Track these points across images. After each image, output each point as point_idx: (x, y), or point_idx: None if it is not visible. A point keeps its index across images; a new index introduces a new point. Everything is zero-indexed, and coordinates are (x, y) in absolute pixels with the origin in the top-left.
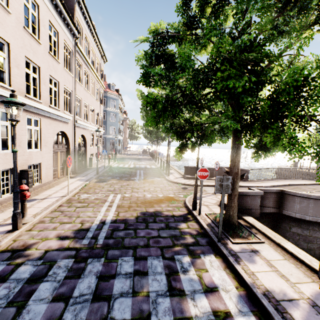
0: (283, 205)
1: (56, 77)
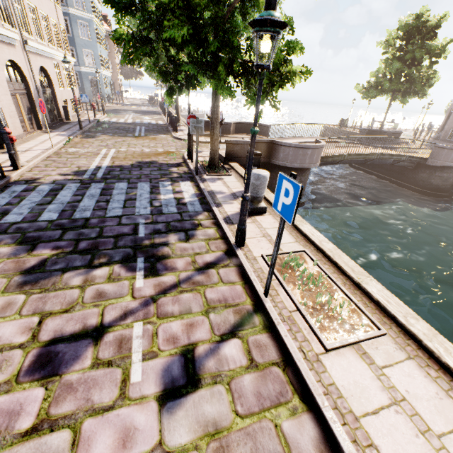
0: (272, 155)
1: None
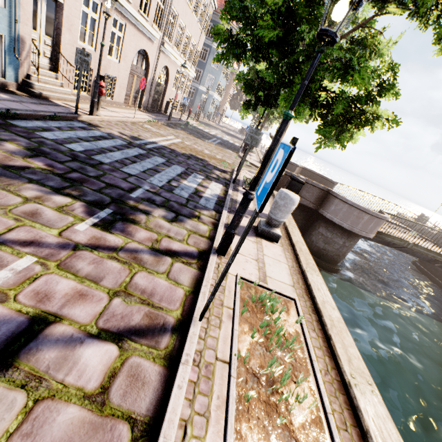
0: (323, 204)
1: None
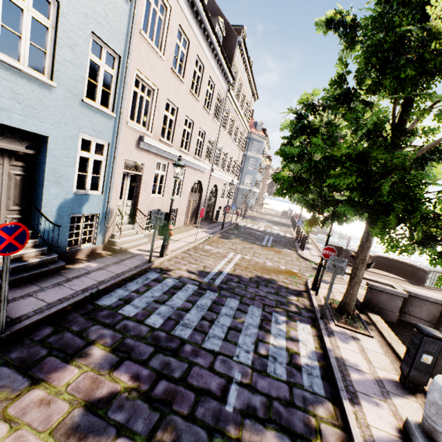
0: None
1: (204, 128)
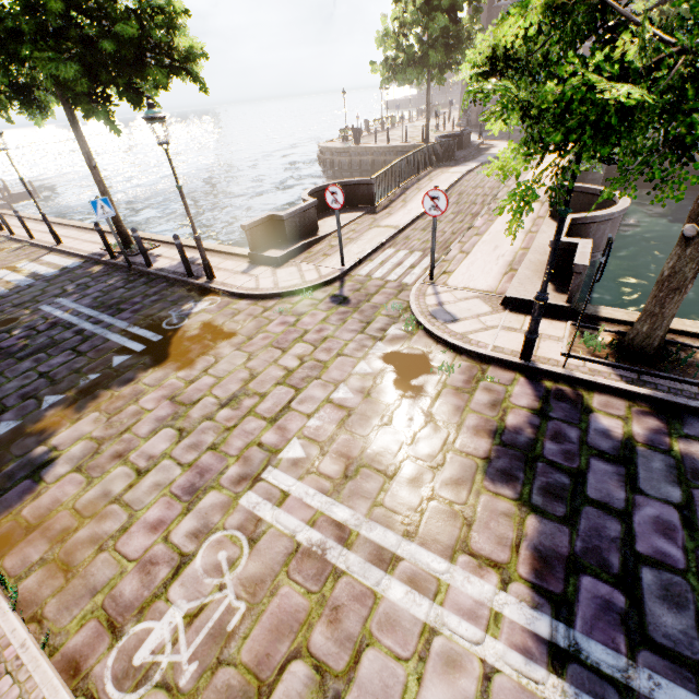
0: None
1: None
